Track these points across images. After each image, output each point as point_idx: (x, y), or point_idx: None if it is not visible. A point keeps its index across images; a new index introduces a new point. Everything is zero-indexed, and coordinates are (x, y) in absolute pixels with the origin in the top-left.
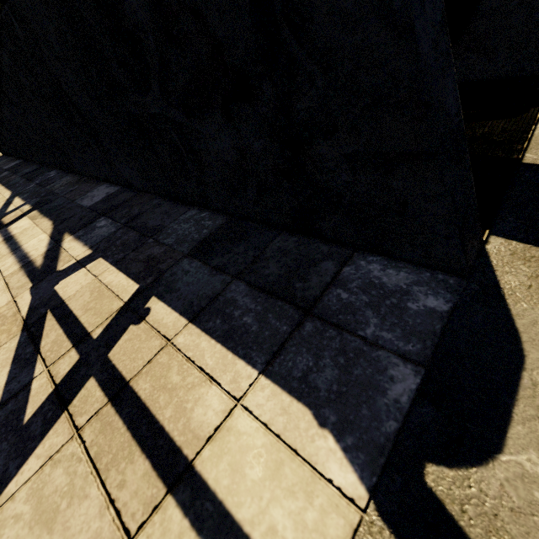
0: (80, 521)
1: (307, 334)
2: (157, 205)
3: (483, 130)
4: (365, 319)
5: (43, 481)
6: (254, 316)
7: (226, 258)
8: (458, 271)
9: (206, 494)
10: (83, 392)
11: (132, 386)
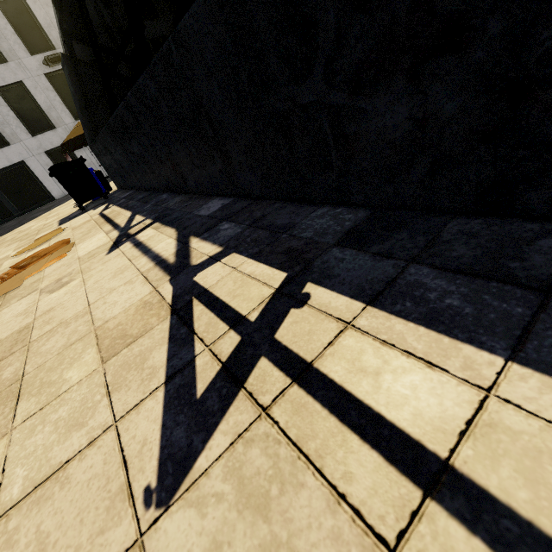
0: (304, 514)
1: None
2: (280, 207)
3: None
4: None
5: (238, 460)
6: (461, 298)
7: (388, 244)
8: None
9: (496, 508)
10: (258, 371)
11: (318, 368)
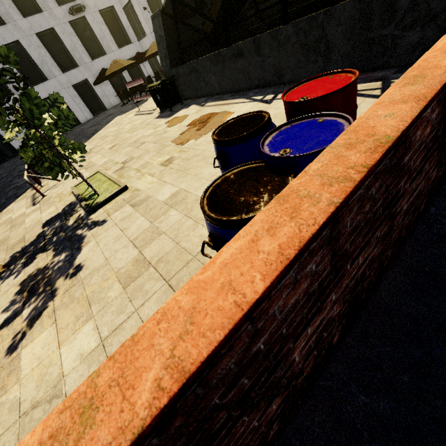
0: None
1: None
2: None
3: None
4: None
5: None
6: None
7: None
8: None
9: None
10: None
11: None
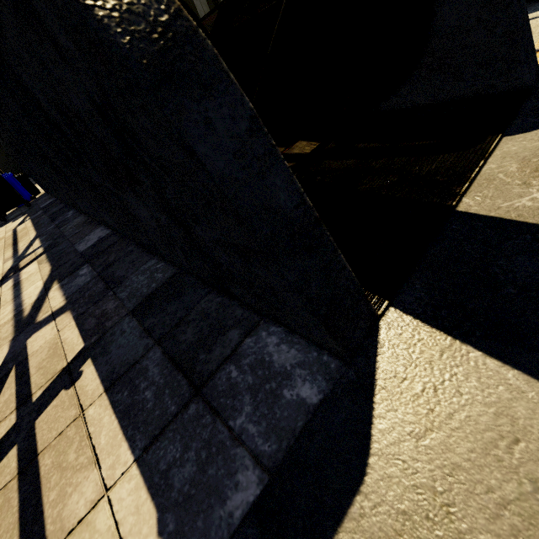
0: None
1: (188, 418)
2: (130, 252)
3: (430, 167)
4: (241, 406)
5: None
6: (155, 390)
7: (158, 318)
8: (339, 355)
9: None
10: (4, 461)
11: (39, 460)
